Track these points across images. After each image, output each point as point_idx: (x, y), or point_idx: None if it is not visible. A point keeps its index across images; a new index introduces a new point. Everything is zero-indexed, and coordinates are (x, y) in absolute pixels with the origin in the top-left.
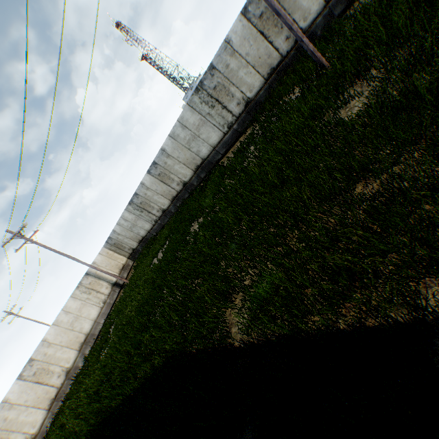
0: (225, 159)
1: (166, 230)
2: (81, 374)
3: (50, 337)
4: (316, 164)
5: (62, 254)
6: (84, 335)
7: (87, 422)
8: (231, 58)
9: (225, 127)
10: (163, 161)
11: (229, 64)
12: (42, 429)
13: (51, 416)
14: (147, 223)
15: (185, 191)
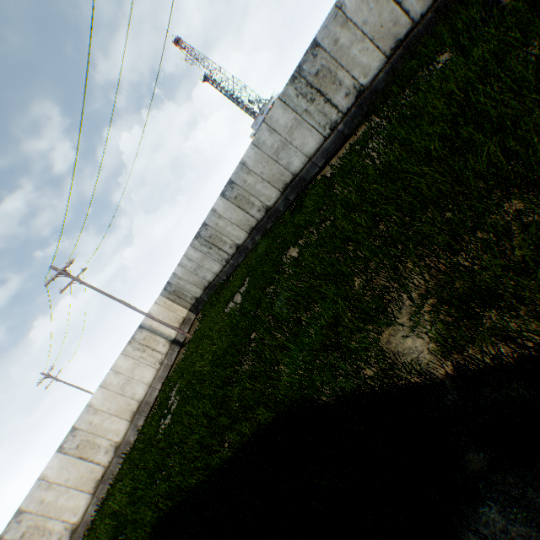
0: (325, 172)
1: (243, 268)
2: (135, 450)
3: (96, 402)
4: (539, 99)
5: (114, 299)
6: (136, 403)
7: (150, 507)
8: (342, 30)
9: (326, 129)
10: (242, 179)
11: (338, 39)
12: (85, 519)
13: (96, 503)
14: (216, 263)
15: (268, 219)
